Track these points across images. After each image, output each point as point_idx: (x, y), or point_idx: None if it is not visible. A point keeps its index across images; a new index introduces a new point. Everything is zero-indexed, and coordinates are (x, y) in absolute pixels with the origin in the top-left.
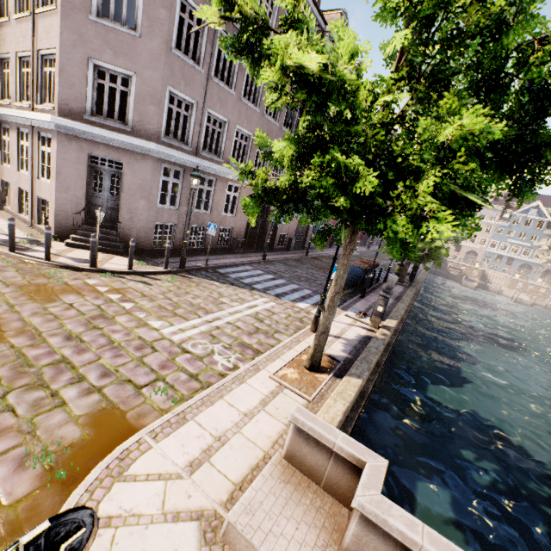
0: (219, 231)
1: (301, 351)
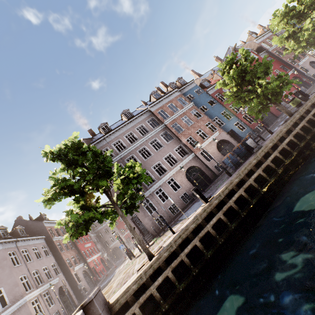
0: (180, 199)
1: (156, 252)
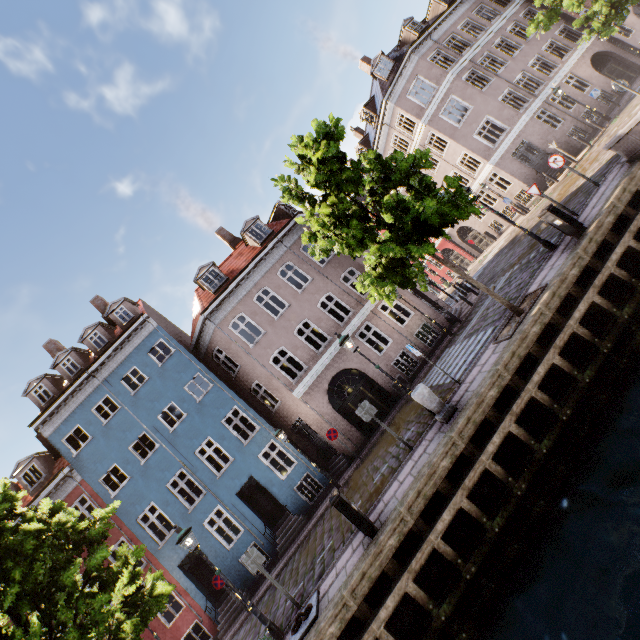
0: (596, 101)
1: None
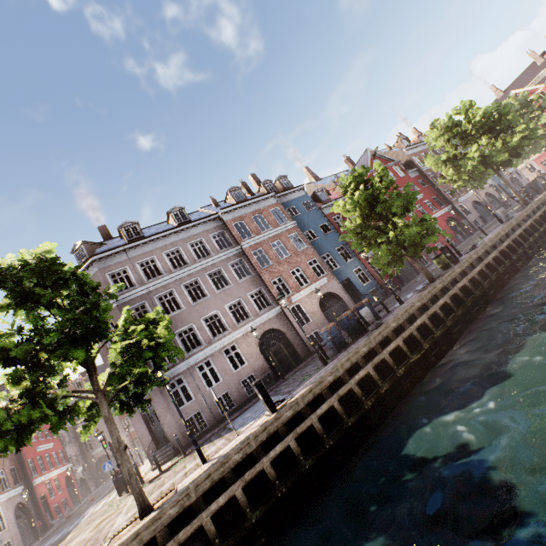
0: (241, 385)
1: (160, 498)
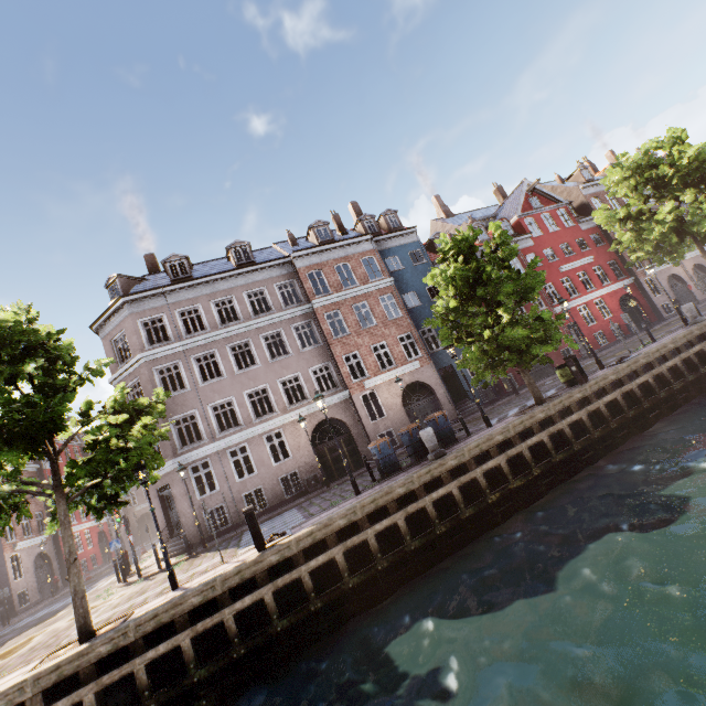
0: (279, 482)
1: (111, 621)
